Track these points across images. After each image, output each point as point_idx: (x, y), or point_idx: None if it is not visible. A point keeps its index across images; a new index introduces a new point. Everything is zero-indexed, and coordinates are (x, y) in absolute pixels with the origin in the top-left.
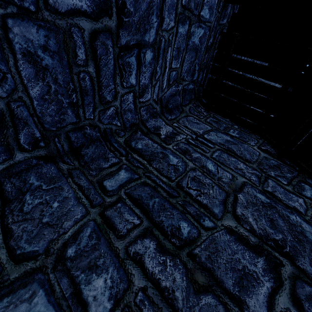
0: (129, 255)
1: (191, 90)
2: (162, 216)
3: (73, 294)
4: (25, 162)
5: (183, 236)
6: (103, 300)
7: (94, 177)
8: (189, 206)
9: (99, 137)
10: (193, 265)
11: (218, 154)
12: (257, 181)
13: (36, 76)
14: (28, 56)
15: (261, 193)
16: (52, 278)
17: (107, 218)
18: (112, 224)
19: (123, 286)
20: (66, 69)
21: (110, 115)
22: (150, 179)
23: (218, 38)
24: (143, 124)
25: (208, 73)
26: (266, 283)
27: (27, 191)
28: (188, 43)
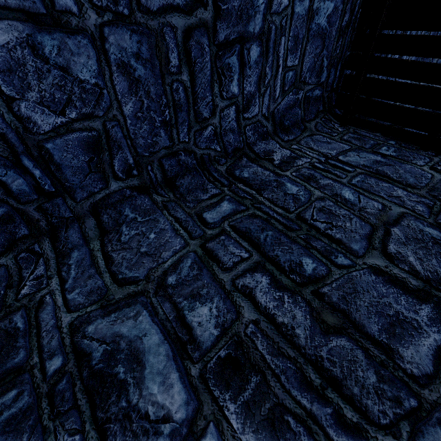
0: (236, 288)
1: (317, 99)
2: (277, 251)
3: (176, 317)
4: (119, 192)
5: (306, 273)
6: (209, 327)
7: (192, 209)
8: (314, 240)
9: (195, 166)
10: (320, 305)
11: (360, 179)
12: (426, 212)
13: (129, 91)
14: (122, 67)
15: (432, 227)
16: (154, 302)
17: (210, 250)
18: (216, 256)
19: (231, 316)
20: (158, 80)
21: (208, 137)
22: (260, 211)
23: (358, 13)
24: (249, 148)
25: (344, 70)
26: (433, 335)
27: (123, 223)
28: (311, 27)
